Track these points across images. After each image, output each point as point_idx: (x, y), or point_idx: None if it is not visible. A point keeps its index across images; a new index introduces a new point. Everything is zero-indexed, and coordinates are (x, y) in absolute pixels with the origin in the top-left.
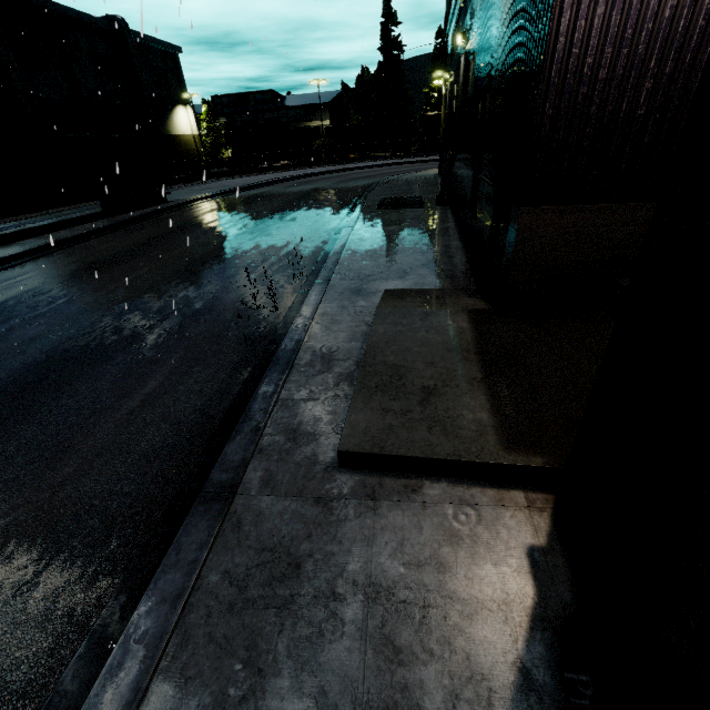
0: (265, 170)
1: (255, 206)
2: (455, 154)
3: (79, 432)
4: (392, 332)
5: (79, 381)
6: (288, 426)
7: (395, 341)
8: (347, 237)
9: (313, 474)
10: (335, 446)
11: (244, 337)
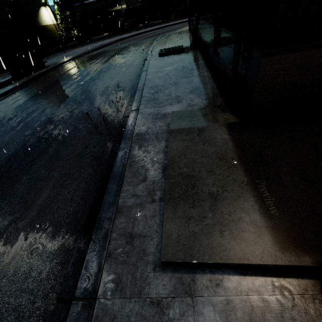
0: (96, 40)
1: (93, 63)
2: (199, 16)
3: (1, 240)
4: (181, 147)
5: (1, 198)
6: (126, 230)
7: (184, 154)
8: (145, 78)
9: (146, 274)
10: (158, 246)
11: (93, 157)
